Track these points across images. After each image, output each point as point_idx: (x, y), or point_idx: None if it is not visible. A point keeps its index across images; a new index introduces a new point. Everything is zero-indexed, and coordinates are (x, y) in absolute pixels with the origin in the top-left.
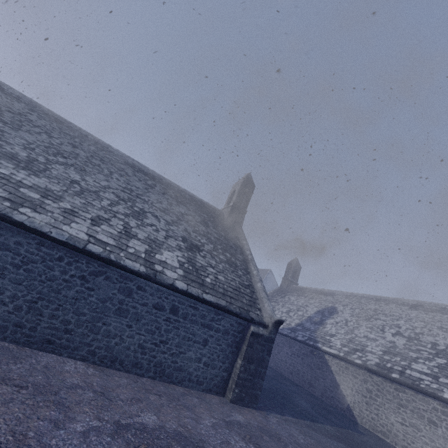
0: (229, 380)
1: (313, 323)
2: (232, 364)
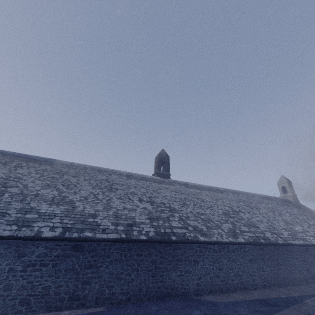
0: None
1: None
2: None
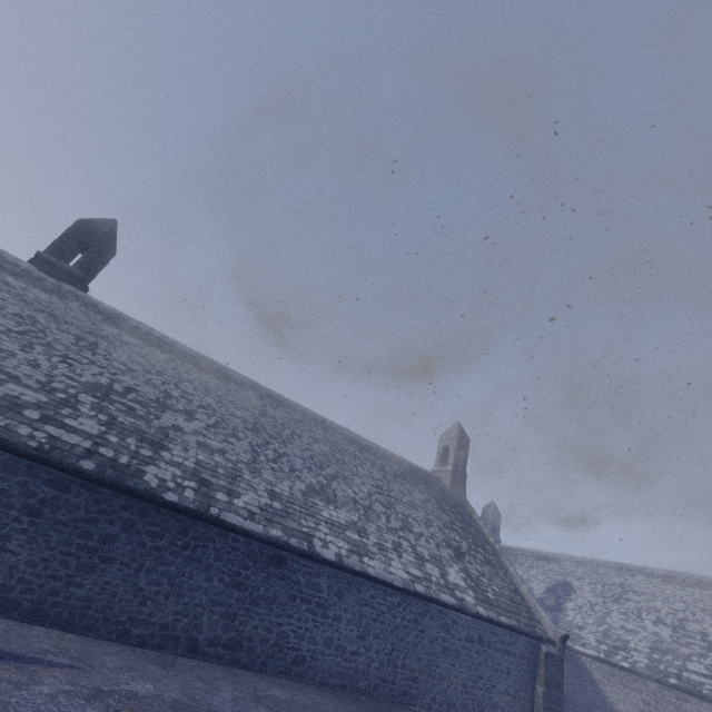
0: (533, 711)
1: (548, 609)
2: (532, 692)
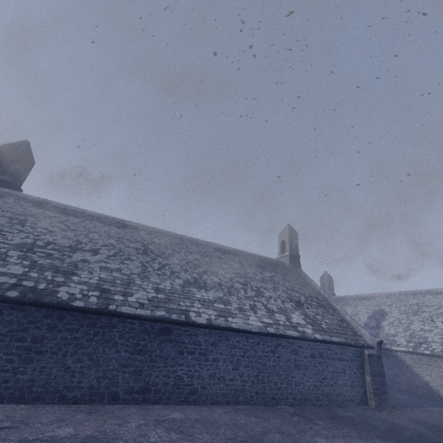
0: (366, 393)
1: (371, 329)
2: (363, 381)
